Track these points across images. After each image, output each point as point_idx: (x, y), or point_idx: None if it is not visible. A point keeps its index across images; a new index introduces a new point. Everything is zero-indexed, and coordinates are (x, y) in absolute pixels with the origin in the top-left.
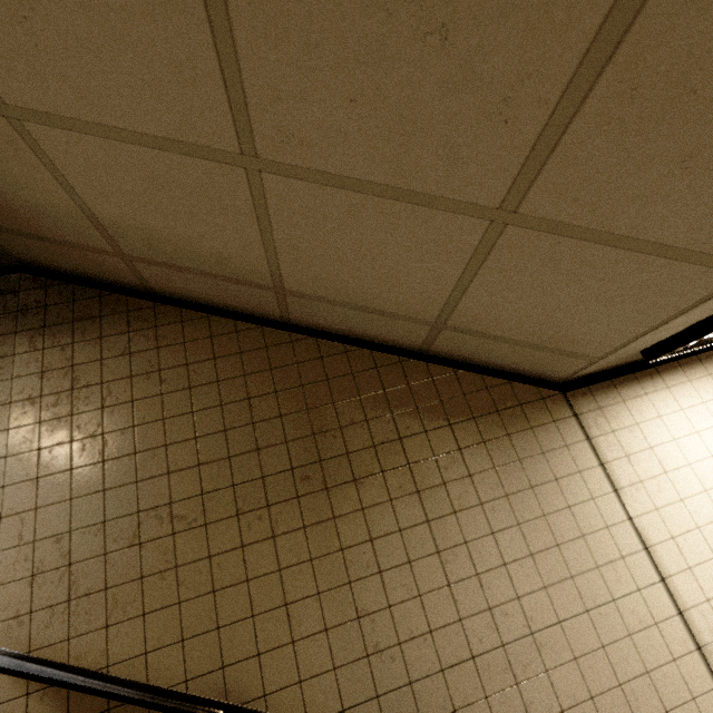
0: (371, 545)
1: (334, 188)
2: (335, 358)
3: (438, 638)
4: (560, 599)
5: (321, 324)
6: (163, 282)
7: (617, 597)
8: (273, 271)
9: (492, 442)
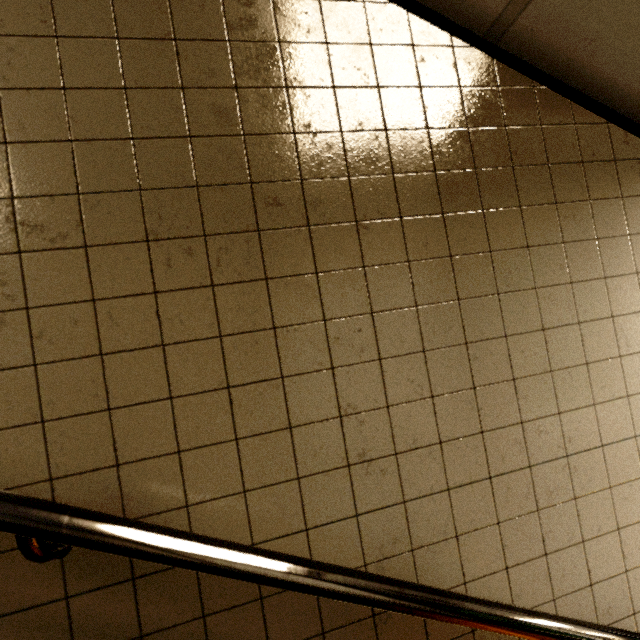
0: (371, 321)
1: None
2: (344, 7)
3: (449, 452)
4: (609, 421)
5: None
6: None
7: None
8: None
9: (567, 206)
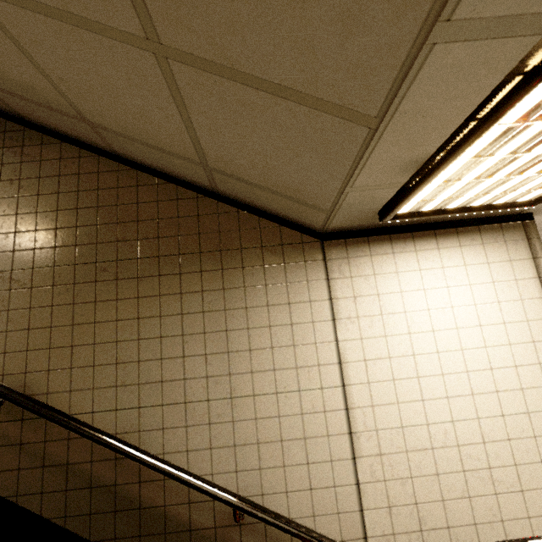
0: (137, 322)
1: (31, 12)
2: (148, 187)
3: (165, 387)
4: (260, 382)
5: (138, 159)
6: (20, 109)
7: (303, 390)
8: (69, 102)
9: (249, 269)
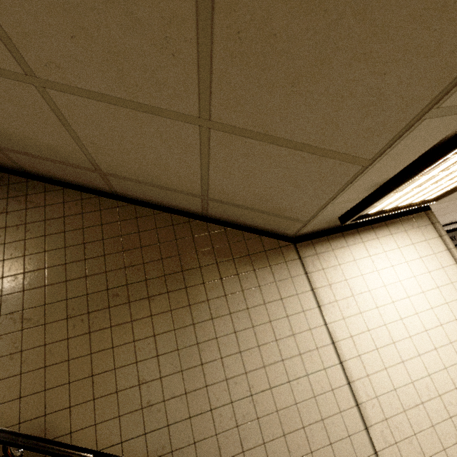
0: (154, 338)
1: (95, 101)
2: (146, 218)
3: (190, 398)
4: (273, 374)
5: (136, 196)
6: (29, 165)
7: (310, 373)
8: (89, 158)
9: (243, 275)
